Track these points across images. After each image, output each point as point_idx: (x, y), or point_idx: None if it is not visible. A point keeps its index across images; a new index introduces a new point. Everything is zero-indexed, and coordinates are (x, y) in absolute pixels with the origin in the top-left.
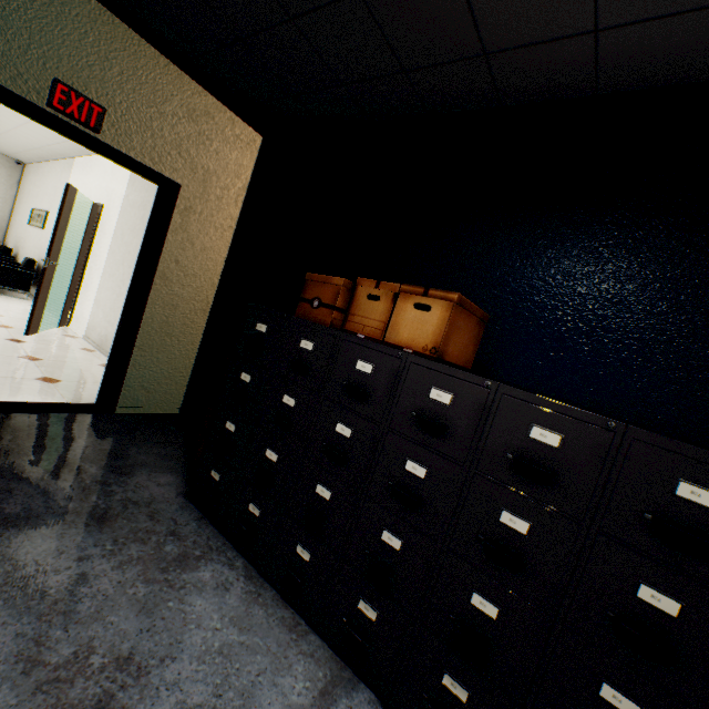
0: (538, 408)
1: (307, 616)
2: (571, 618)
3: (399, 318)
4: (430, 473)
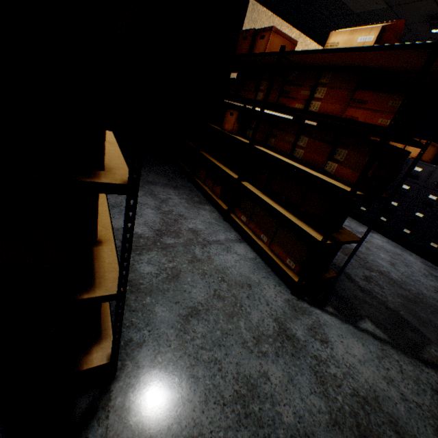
0: None
1: (362, 222)
2: None
3: (407, 148)
4: (409, 188)
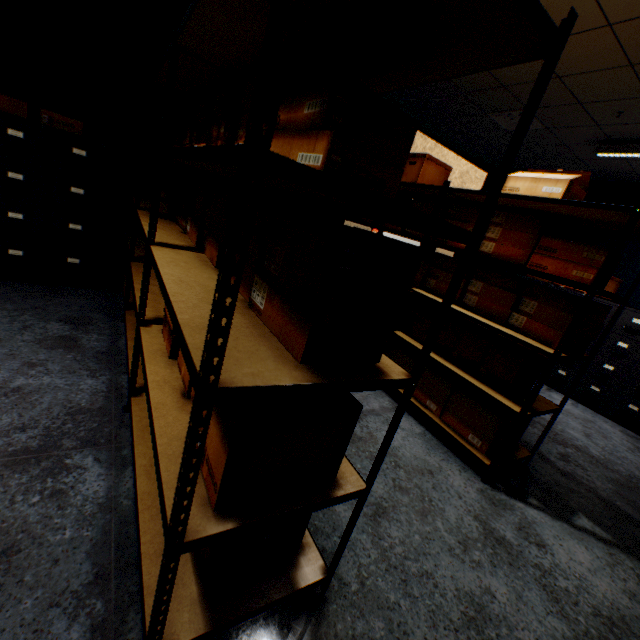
0: (636, 313)
1: None
2: (637, 368)
3: None
4: None
